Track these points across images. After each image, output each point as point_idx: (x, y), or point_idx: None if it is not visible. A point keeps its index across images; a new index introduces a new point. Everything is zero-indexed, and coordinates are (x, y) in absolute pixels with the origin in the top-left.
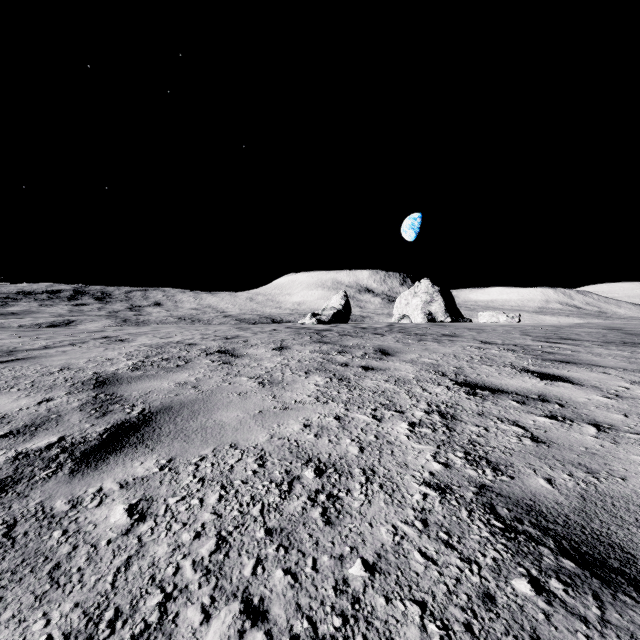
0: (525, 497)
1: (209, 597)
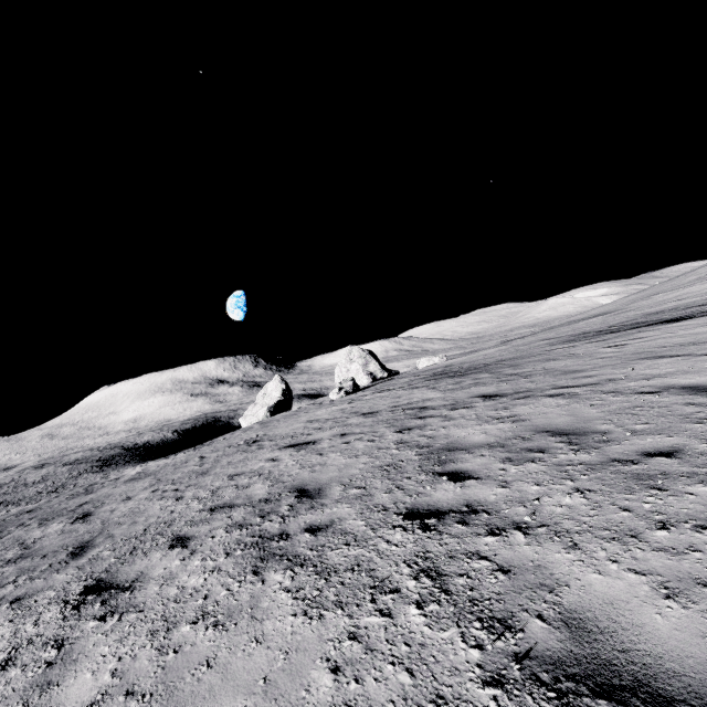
0: None
1: None
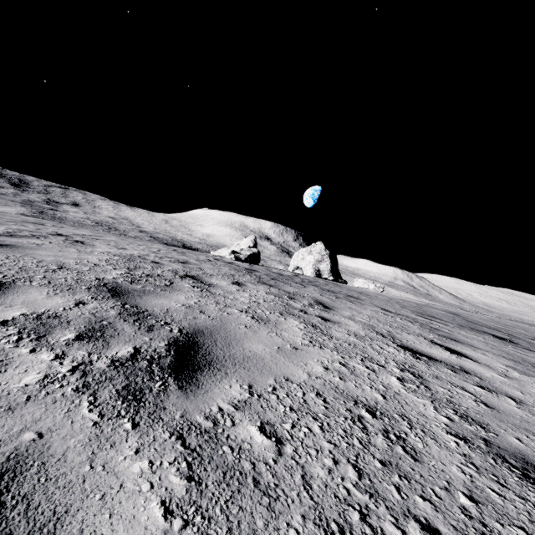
0: (516, 451)
1: (390, 516)
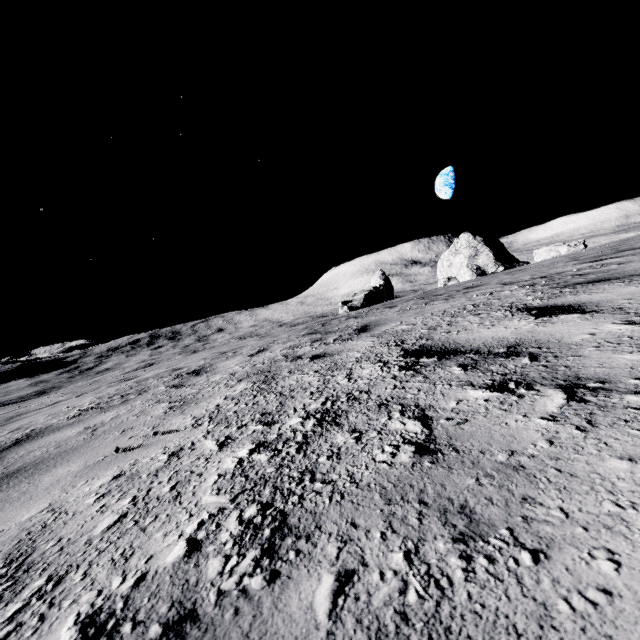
0: None
1: None
